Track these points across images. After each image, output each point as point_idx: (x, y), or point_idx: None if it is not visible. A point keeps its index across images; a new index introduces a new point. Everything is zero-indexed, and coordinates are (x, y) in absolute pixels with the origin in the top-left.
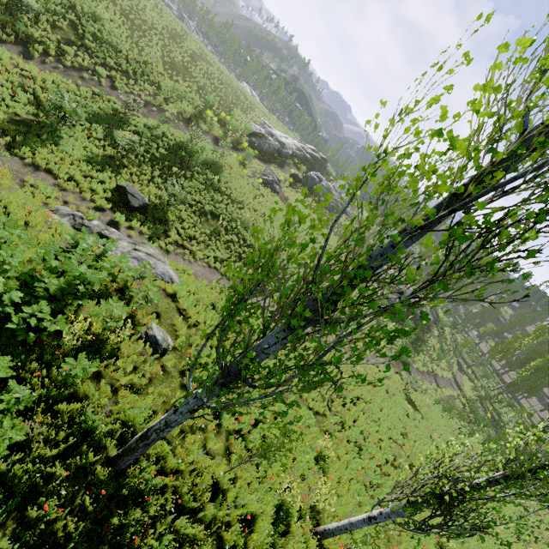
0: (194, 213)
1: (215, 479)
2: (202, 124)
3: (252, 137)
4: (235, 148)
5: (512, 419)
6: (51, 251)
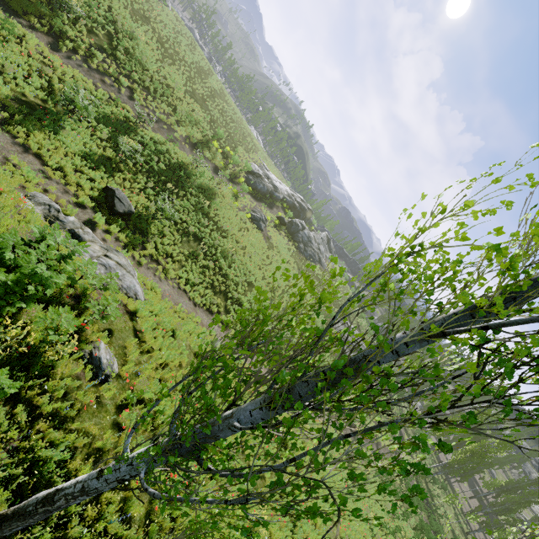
0: (177, 231)
1: None
2: (206, 152)
3: (250, 175)
4: (232, 181)
5: (444, 504)
6: (10, 242)
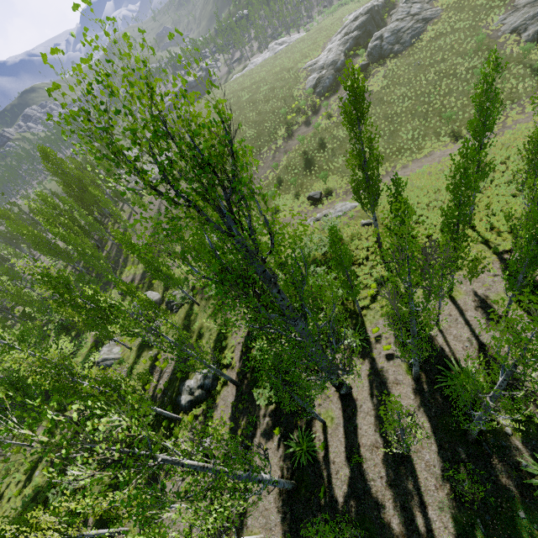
0: (336, 172)
1: (412, 235)
2: (293, 128)
3: (316, 90)
4: (316, 112)
5: None
6: (324, 227)
